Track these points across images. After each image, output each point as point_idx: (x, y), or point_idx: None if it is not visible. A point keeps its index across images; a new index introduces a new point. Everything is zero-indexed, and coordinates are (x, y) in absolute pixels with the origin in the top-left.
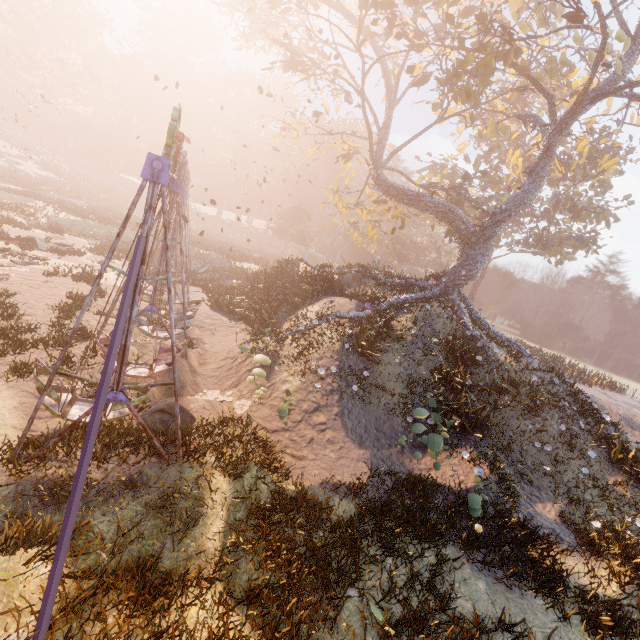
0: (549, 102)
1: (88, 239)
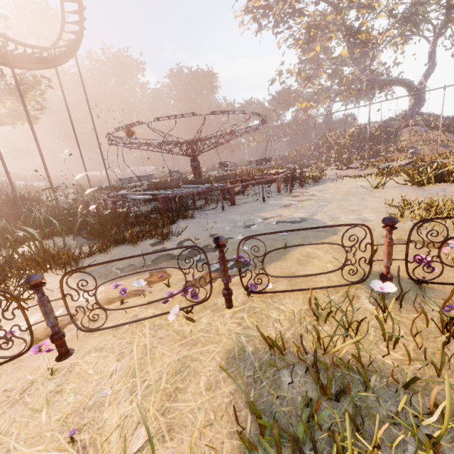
0: (434, 27)
1: None
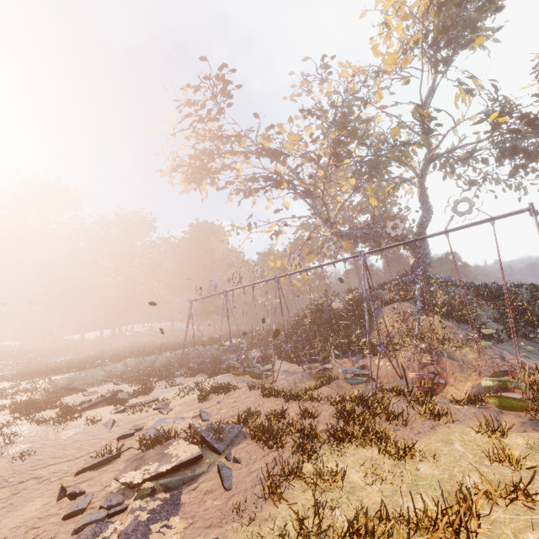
0: None
1: (103, 384)
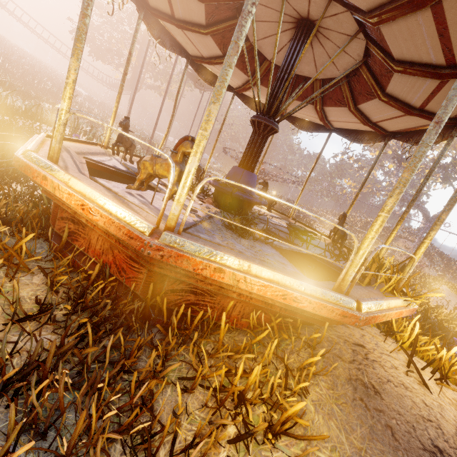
0: None
1: None
